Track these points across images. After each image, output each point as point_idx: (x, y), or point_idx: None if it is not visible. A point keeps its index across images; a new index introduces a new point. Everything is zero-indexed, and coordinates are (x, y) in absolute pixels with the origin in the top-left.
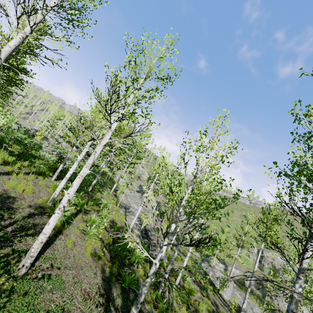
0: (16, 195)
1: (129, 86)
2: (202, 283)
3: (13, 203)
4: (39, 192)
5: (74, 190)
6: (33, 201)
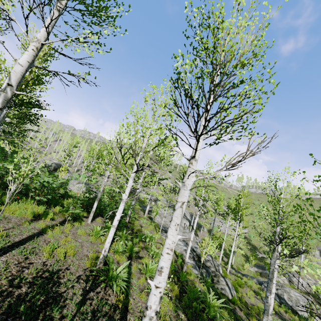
0: (59, 267)
1: (220, 82)
2: (283, 313)
3: (59, 284)
4: (82, 248)
5: (164, 277)
6: (80, 267)
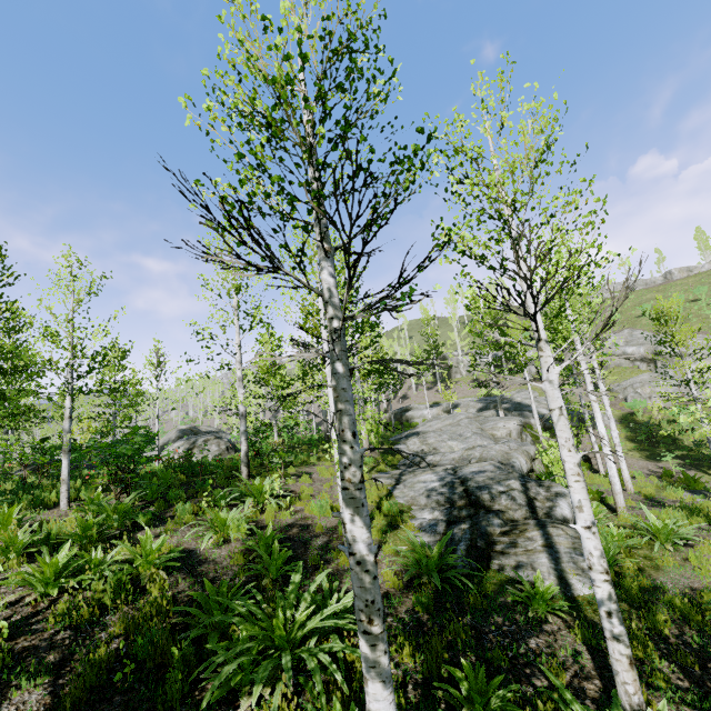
0: None
1: None
2: None
3: None
4: None
5: None
6: None
